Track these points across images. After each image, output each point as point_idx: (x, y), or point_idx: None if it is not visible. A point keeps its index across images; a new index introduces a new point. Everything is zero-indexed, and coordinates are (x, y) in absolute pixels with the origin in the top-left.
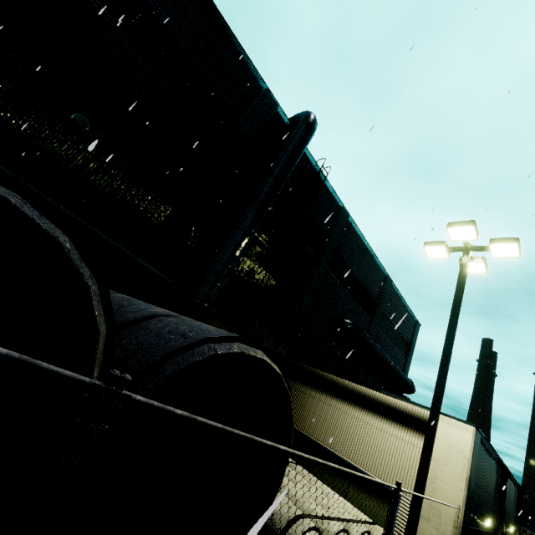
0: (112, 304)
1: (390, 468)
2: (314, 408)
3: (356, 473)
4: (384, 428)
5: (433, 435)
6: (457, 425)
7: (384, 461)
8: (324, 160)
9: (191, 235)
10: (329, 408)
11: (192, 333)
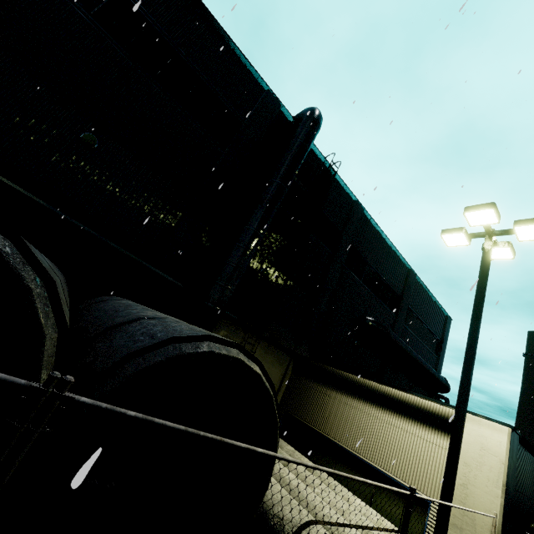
0: (109, 310)
1: (418, 472)
2: (335, 409)
3: (356, 478)
4: (409, 429)
5: (459, 436)
6: (490, 425)
7: (411, 464)
8: (333, 155)
9: (201, 240)
10: (351, 409)
11: (161, 334)
